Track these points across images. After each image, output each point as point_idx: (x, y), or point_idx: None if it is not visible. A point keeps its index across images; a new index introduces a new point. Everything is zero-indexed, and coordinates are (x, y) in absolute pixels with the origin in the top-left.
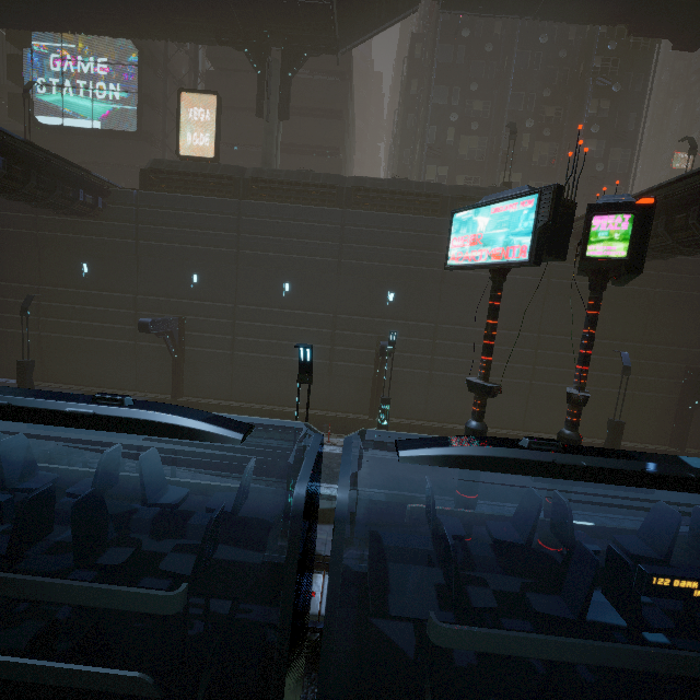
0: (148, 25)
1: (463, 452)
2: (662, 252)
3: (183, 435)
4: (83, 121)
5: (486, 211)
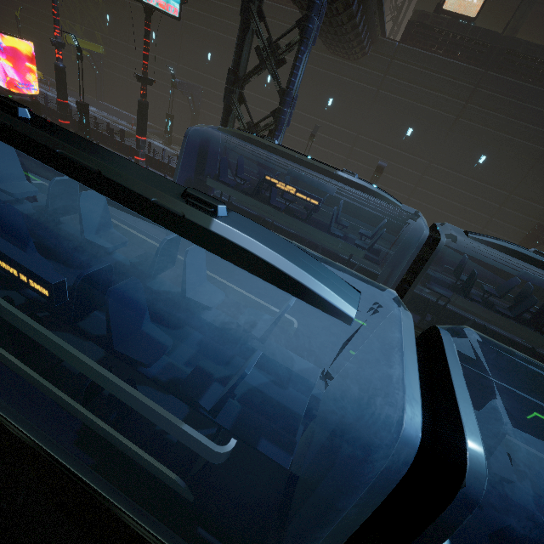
0: None
1: None
2: None
3: None
4: None
5: None
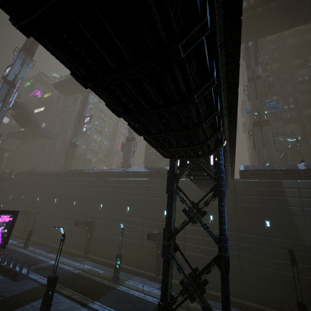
0: None
1: None
2: None
3: None
4: None
5: None
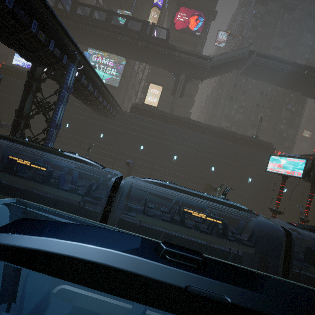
0: (140, 58)
1: (311, 228)
2: None
3: (246, 211)
4: None
5: (285, 158)
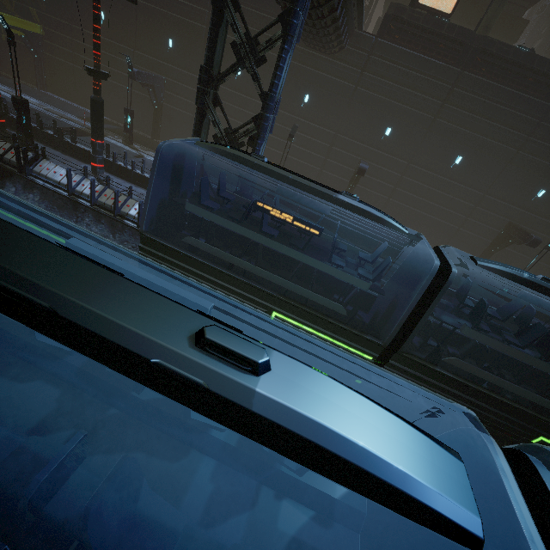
0: None
1: None
2: None
3: None
4: None
5: None
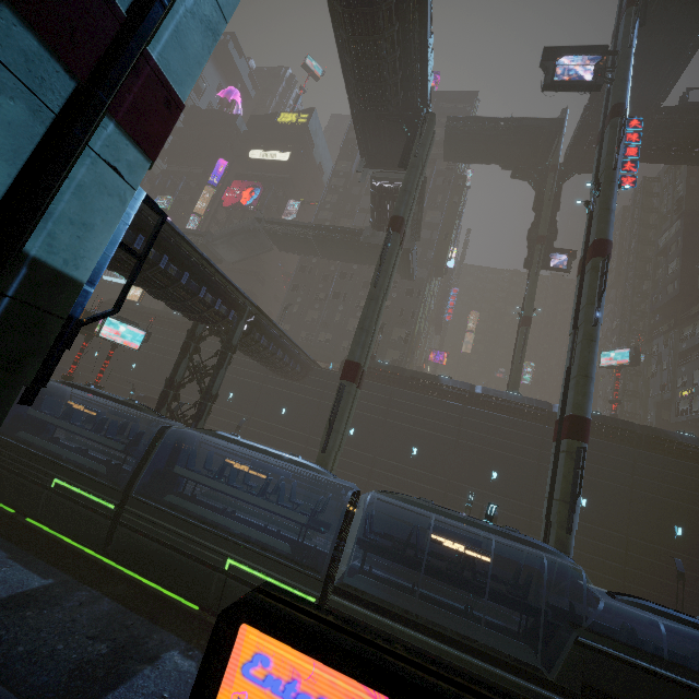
0: None
1: None
2: (264, 365)
3: None
4: (122, 280)
5: None
